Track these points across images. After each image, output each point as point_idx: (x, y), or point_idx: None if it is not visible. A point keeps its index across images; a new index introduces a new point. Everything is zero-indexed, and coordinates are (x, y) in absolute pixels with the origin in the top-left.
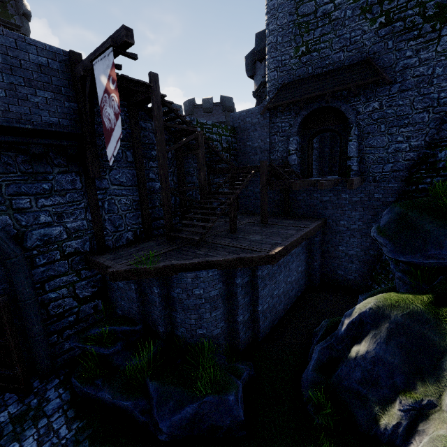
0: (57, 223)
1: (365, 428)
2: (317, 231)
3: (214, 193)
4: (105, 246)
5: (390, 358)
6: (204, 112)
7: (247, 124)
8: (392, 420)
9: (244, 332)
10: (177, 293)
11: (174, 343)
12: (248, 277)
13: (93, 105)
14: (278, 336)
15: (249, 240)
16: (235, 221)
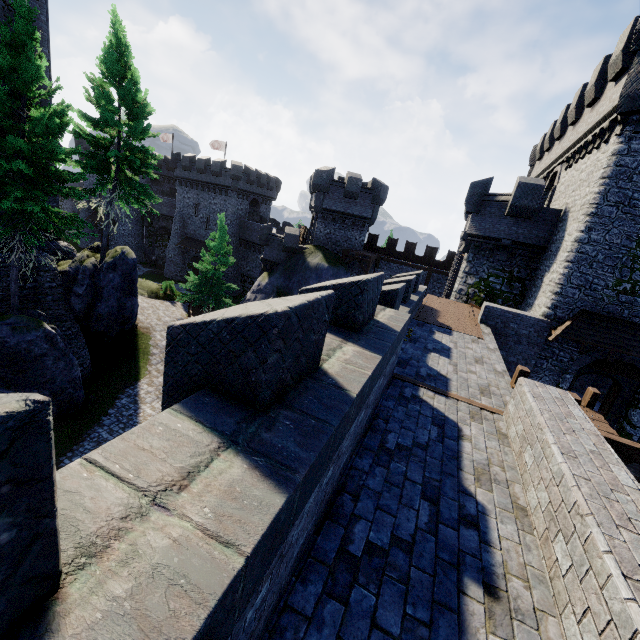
0: None
1: None
2: None
3: None
4: None
5: None
6: (345, 195)
7: (509, 330)
8: None
9: None
10: None
11: None
12: None
13: None
14: None
15: None
16: None
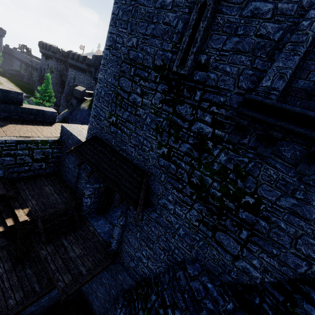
0: None
1: None
2: None
3: None
4: None
5: None
6: None
7: (69, 144)
8: None
9: None
10: None
11: None
12: None
13: None
14: None
15: None
16: None
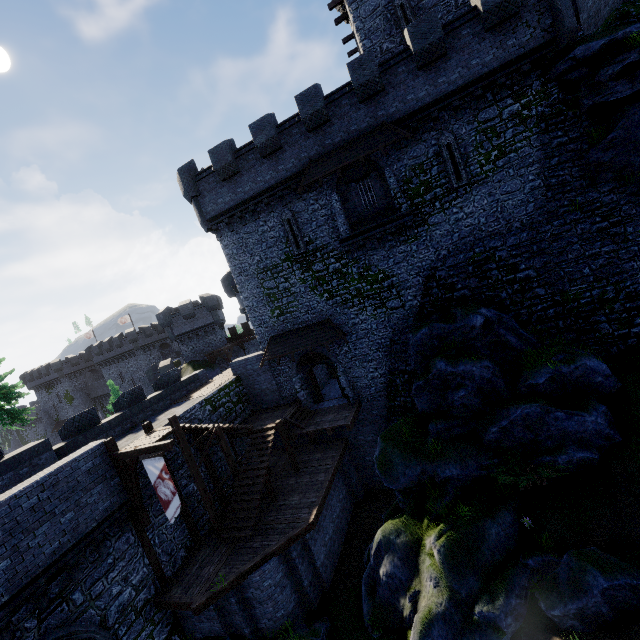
0: (126, 587)
1: (399, 624)
2: (342, 459)
3: (246, 470)
4: (166, 579)
5: (397, 570)
6: (185, 319)
7: (250, 371)
8: (407, 610)
9: (312, 592)
10: (251, 593)
11: (261, 636)
12: (301, 544)
13: (137, 475)
14: (341, 578)
15: (291, 507)
16: (273, 490)
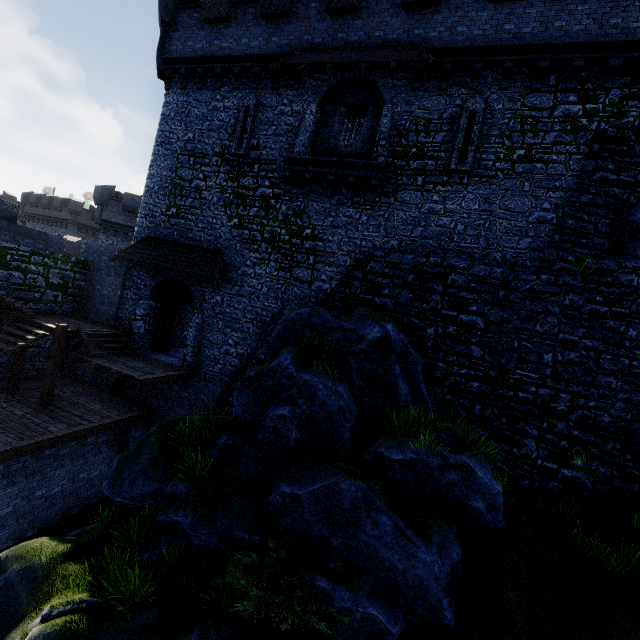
0: None
1: None
2: (118, 427)
3: None
4: None
5: None
6: (123, 209)
7: (103, 263)
8: None
9: None
10: None
11: None
12: None
13: None
14: None
15: None
16: None
